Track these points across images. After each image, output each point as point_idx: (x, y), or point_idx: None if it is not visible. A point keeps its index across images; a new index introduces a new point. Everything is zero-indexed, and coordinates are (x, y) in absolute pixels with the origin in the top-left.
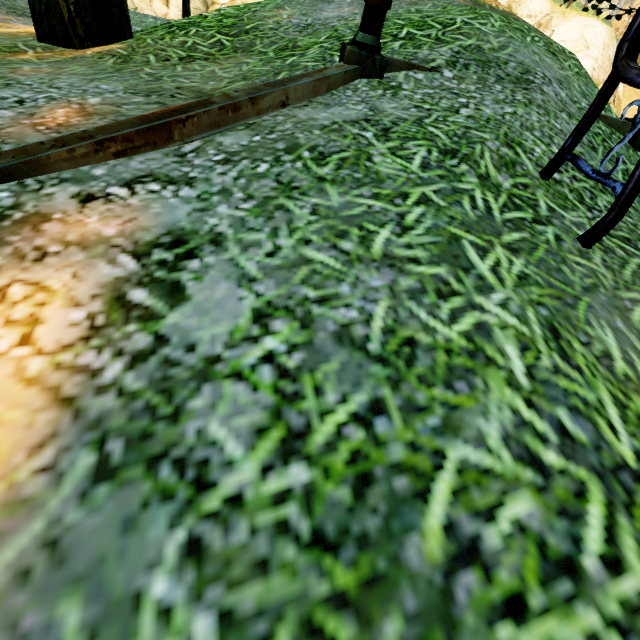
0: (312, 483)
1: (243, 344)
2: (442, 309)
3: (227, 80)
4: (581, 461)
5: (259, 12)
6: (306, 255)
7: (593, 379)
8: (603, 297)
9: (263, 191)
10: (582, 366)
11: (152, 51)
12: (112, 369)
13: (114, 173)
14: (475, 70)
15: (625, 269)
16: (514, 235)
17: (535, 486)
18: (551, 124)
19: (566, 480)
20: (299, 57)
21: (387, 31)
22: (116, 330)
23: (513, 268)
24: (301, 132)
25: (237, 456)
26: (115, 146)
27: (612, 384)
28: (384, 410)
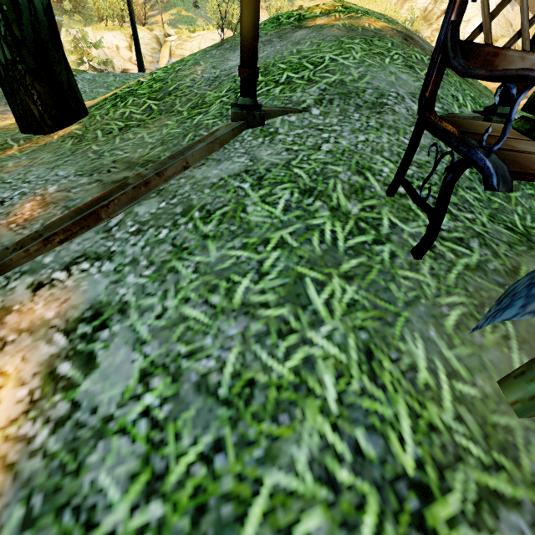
0: (164, 517)
1: (130, 402)
2: (280, 348)
3: (150, 146)
4: (366, 476)
5: (180, 72)
6: (184, 313)
7: (394, 394)
8: (422, 308)
9: (161, 256)
10: (387, 383)
11: (100, 127)
12: (41, 435)
13: (58, 258)
14: (338, 103)
15: (451, 273)
16: (352, 262)
17: (327, 502)
18: (400, 141)
19: (352, 495)
20: (203, 115)
21: (271, 78)
22: (47, 401)
23: (345, 297)
24: (195, 193)
25: (115, 499)
26: (58, 237)
27: (411, 396)
28: (223, 447)
